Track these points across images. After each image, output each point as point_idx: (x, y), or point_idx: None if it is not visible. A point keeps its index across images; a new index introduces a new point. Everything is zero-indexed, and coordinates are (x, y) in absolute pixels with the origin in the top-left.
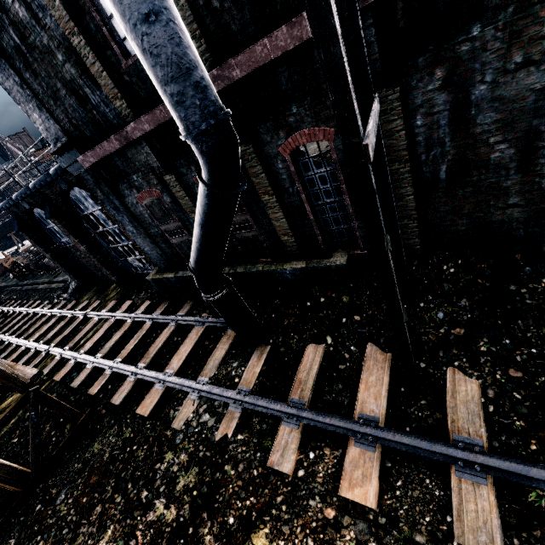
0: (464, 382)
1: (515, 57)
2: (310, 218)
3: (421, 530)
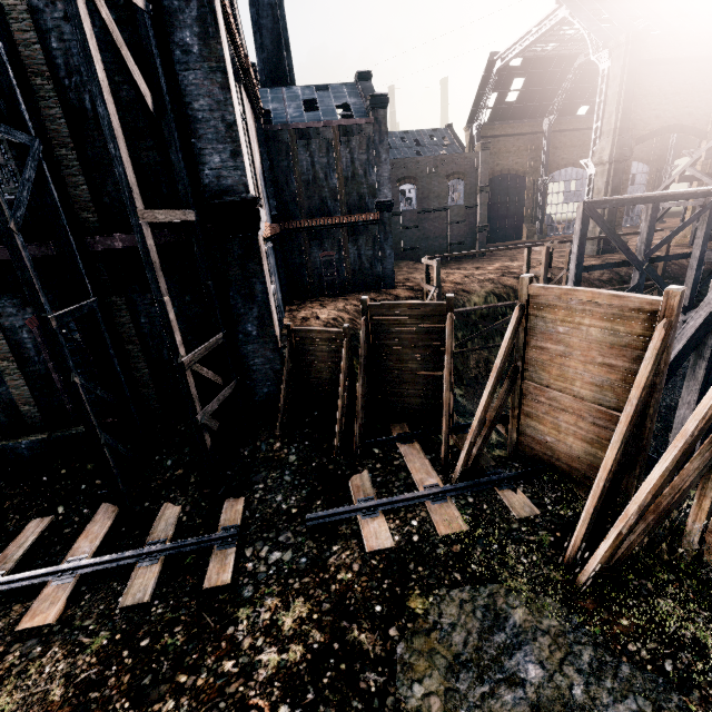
0: (173, 507)
1: (187, 297)
2: (58, 386)
3: (93, 616)
